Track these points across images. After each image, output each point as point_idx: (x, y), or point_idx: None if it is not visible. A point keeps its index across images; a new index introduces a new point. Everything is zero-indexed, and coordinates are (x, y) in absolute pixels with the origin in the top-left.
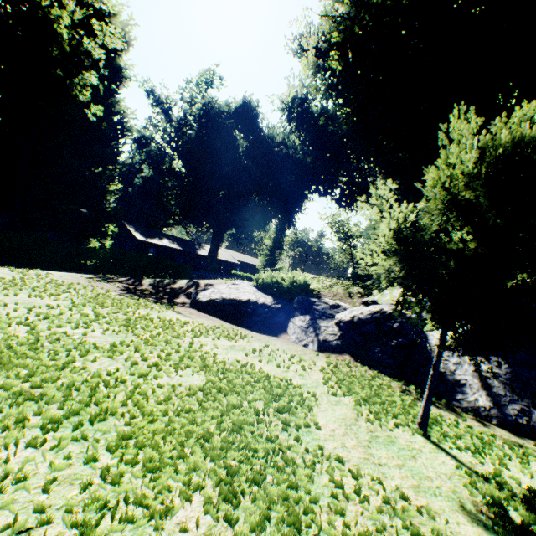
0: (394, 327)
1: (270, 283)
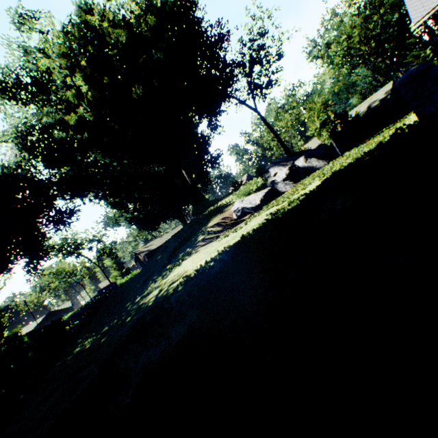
0: (296, 167)
1: (250, 190)
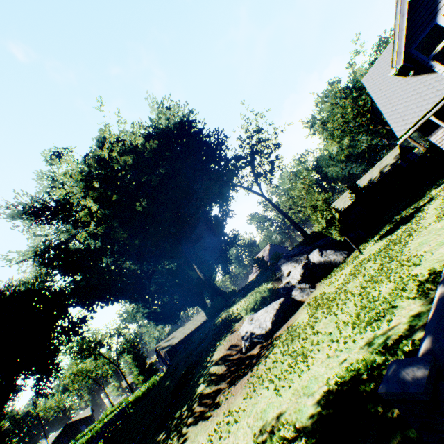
0: (311, 264)
1: (260, 302)
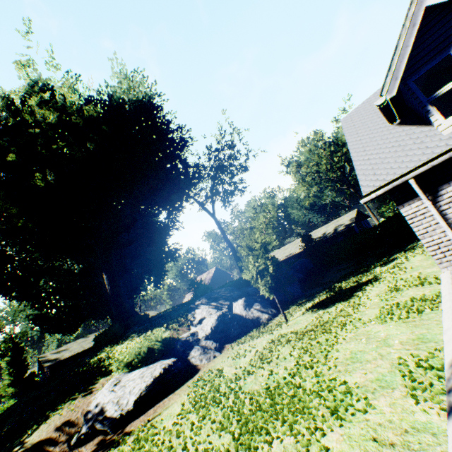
0: (230, 317)
1: (144, 356)
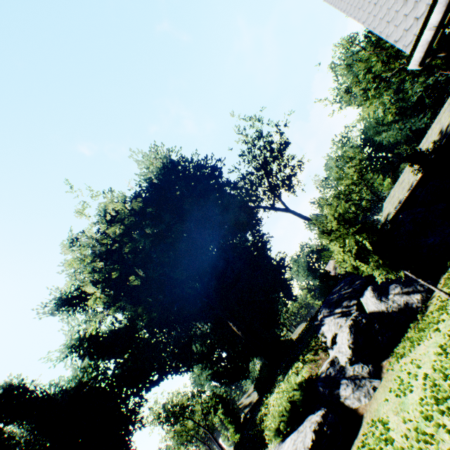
0: (364, 322)
1: (289, 415)
